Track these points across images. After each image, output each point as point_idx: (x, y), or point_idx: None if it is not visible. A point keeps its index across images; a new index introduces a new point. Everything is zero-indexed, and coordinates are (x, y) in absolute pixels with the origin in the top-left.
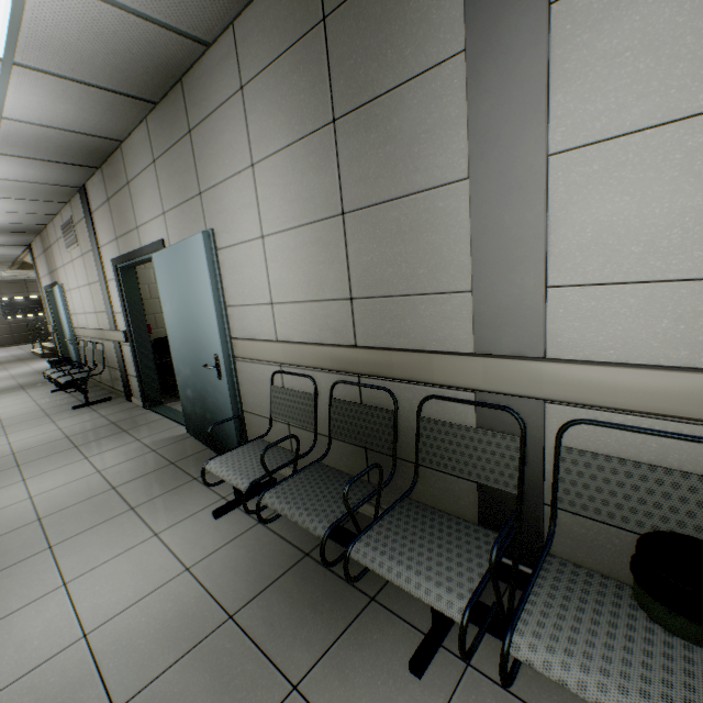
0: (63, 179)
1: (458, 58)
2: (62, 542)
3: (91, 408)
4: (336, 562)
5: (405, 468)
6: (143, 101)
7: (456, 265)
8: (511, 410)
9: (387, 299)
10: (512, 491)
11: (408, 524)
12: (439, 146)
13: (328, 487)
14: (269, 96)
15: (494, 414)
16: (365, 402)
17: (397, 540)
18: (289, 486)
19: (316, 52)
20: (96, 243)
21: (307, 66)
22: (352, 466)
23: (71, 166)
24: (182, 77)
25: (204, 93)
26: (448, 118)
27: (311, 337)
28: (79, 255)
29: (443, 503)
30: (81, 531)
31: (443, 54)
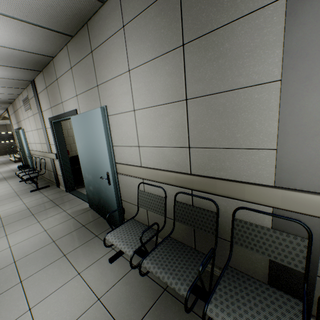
0: (22, 77)
1: (278, 2)
2: (27, 278)
3: (39, 191)
4: (192, 309)
5: (219, 241)
6: (65, 35)
7: (264, 133)
8: (301, 222)
9: (213, 149)
10: (300, 270)
11: (236, 288)
12: (258, 60)
13: (180, 256)
14: (141, 30)
15: (286, 222)
16: (195, 204)
17: (234, 303)
18: (156, 254)
19: (173, 3)
20: (40, 109)
21: (166, 12)
22: (184, 235)
23: (27, 70)
24: (87, 21)
25: (100, 30)
26: (267, 42)
27: (162, 166)
28: (32, 115)
29: (243, 263)
30: (38, 270)
31: (266, 0)
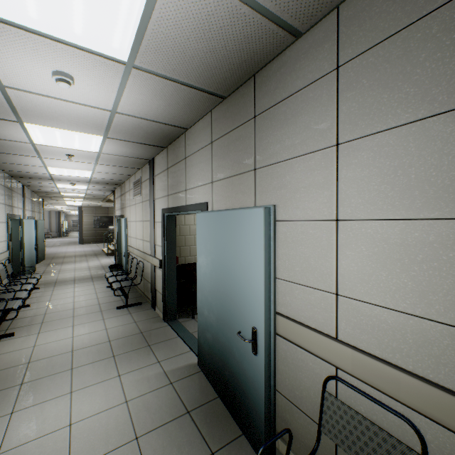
0: (141, 154)
1: None
2: None
3: (128, 310)
4: None
5: None
6: (215, 96)
7: None
8: None
9: None
10: None
11: None
12: None
13: None
14: (387, 67)
15: None
16: None
17: None
18: None
19: None
20: (153, 196)
21: None
22: None
23: (149, 146)
24: (256, 72)
25: (280, 82)
26: None
27: (411, 362)
28: (140, 201)
29: None
30: None
31: None
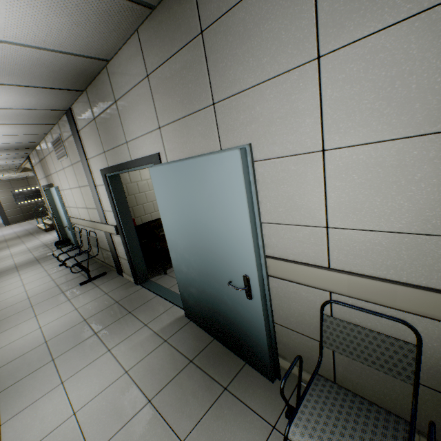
0: (53, 104)
1: None
2: None
3: (93, 283)
4: None
5: None
6: (140, 5)
7: None
8: None
9: None
10: None
11: None
12: None
13: None
14: None
15: None
16: None
17: None
18: None
19: None
20: (84, 156)
21: None
22: None
23: (61, 91)
24: None
25: None
26: None
27: (405, 275)
28: (69, 164)
29: None
30: None
31: None
